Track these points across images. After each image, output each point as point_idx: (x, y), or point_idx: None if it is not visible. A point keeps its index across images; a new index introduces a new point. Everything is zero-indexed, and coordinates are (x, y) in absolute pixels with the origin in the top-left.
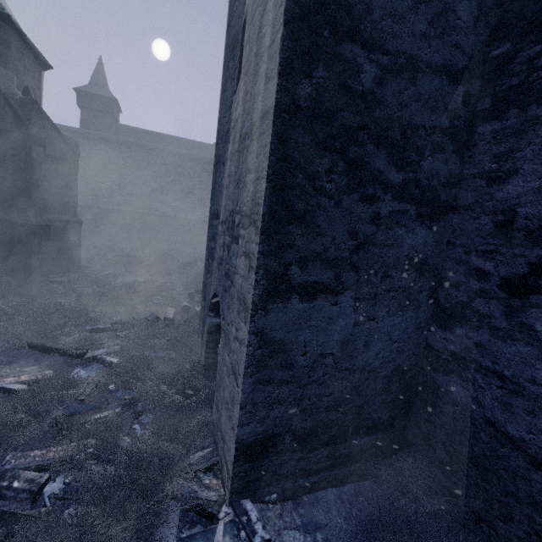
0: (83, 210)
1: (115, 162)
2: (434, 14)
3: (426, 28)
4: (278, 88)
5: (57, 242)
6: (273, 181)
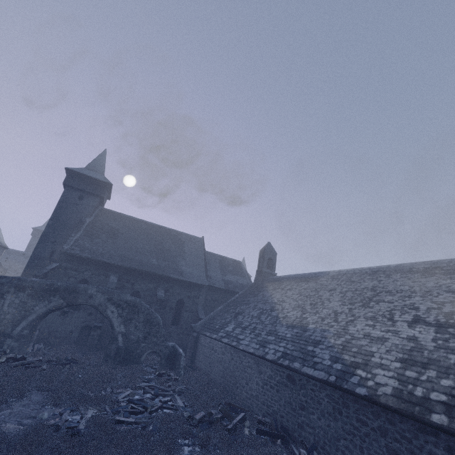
0: None
1: None
2: None
3: None
4: None
5: None
6: None
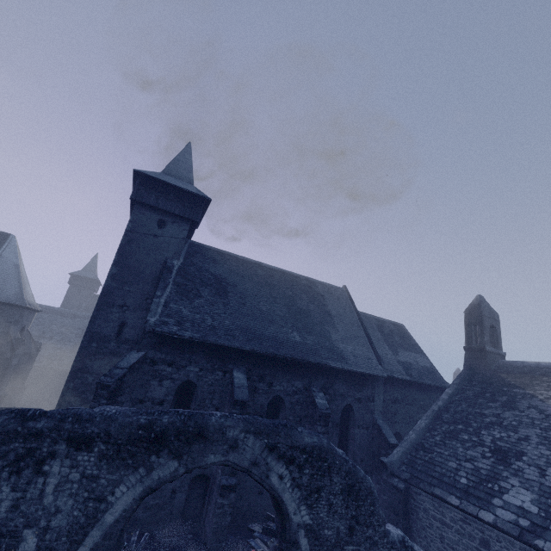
0: (36, 369)
1: (76, 332)
2: (113, 364)
3: (110, 367)
4: (65, 385)
5: (5, 401)
6: (59, 404)
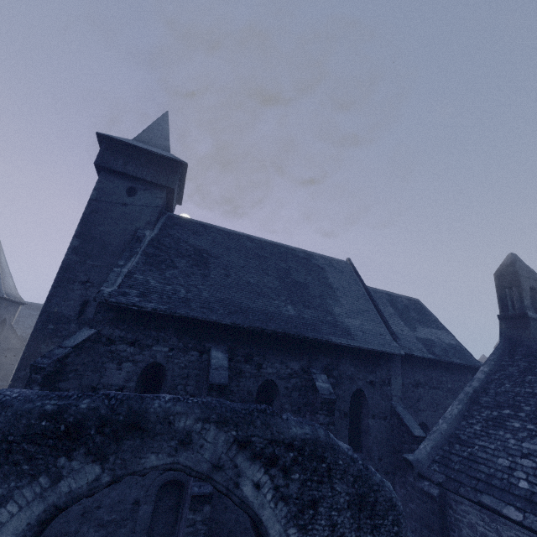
0: None
1: None
2: None
3: None
4: (14, 374)
5: None
6: None
